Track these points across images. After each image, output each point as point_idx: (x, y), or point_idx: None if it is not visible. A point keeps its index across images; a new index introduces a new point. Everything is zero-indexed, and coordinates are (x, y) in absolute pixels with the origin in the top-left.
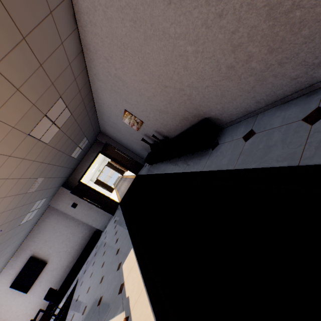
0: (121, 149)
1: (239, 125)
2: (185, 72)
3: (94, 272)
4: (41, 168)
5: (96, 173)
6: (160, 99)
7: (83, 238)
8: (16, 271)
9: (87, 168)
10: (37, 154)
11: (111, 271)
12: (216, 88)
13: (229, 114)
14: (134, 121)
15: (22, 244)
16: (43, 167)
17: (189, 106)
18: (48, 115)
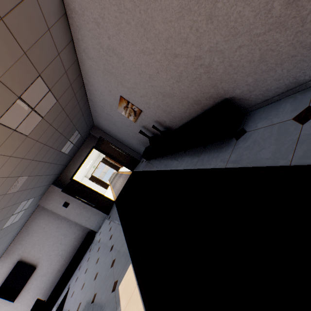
0: (116, 144)
1: (279, 104)
2: (208, 27)
3: (86, 284)
4: (22, 165)
5: (91, 169)
6: (165, 77)
7: (75, 240)
8: (2, 278)
9: (79, 165)
10: (14, 148)
11: (104, 289)
12: (255, 47)
13: (264, 89)
14: (131, 110)
15: (9, 248)
16: (25, 164)
17: (205, 83)
18: (24, 98)
